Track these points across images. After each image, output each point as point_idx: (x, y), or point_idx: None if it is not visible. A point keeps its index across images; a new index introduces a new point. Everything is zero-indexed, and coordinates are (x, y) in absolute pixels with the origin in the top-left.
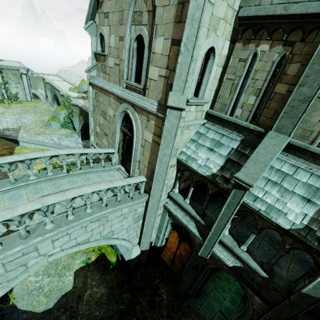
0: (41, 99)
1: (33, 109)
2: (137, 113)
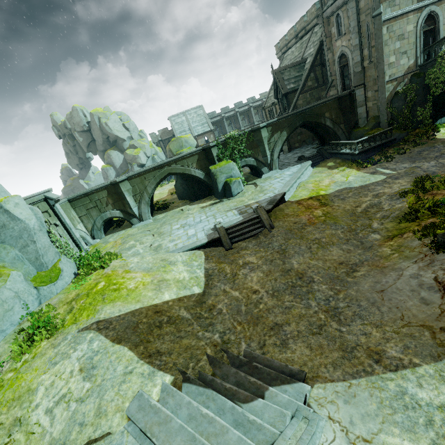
0: (89, 243)
1: (141, 233)
2: (438, 6)
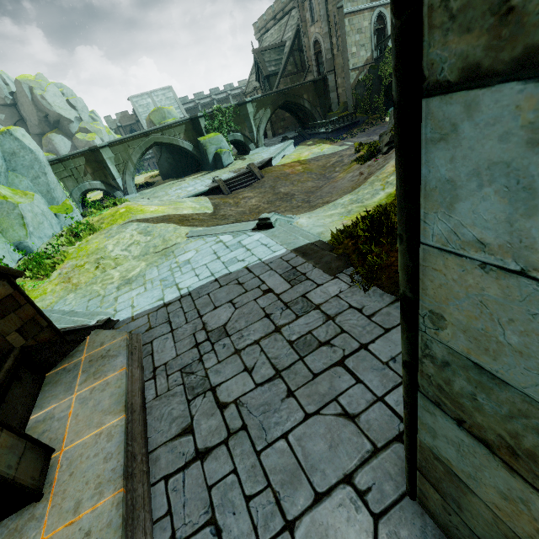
0: None
1: None
2: (385, 9)
